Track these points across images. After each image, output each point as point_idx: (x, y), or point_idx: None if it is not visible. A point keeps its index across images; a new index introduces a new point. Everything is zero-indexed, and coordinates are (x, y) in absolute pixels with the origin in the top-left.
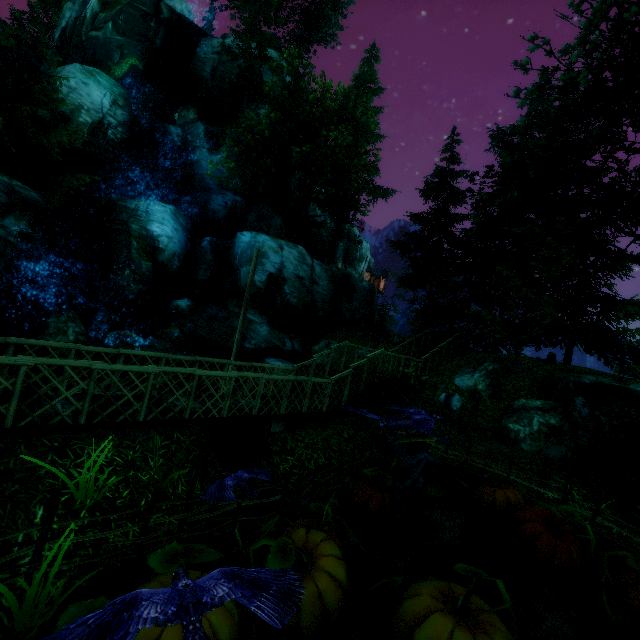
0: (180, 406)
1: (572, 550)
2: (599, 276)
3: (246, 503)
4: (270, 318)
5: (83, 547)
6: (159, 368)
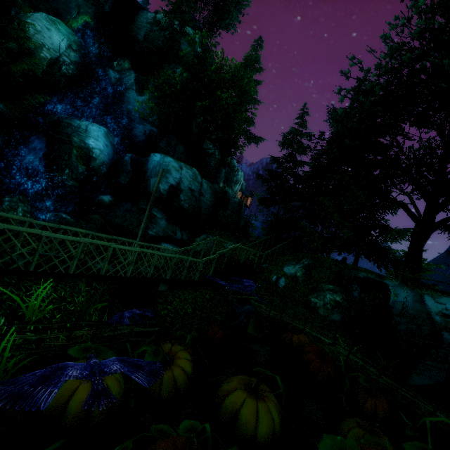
0: (99, 266)
1: (329, 370)
2: (380, 212)
3: (136, 329)
4: (168, 216)
5: (30, 342)
6: (87, 240)
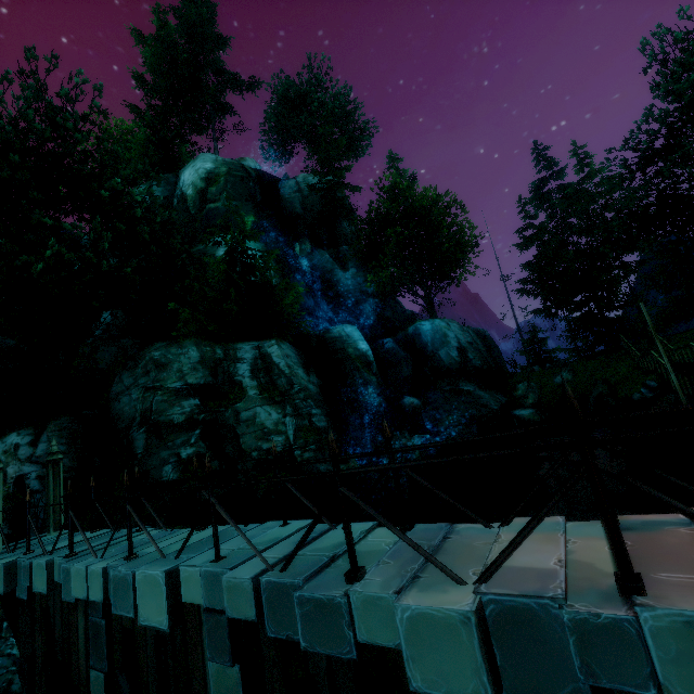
0: None
1: None
2: None
3: None
4: (476, 383)
5: None
6: None
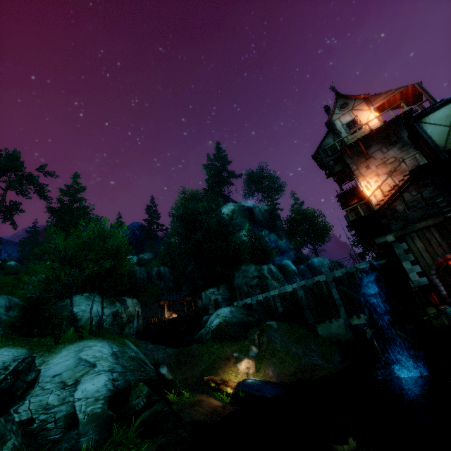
0: None
1: None
2: None
3: None
4: None
5: None
6: None
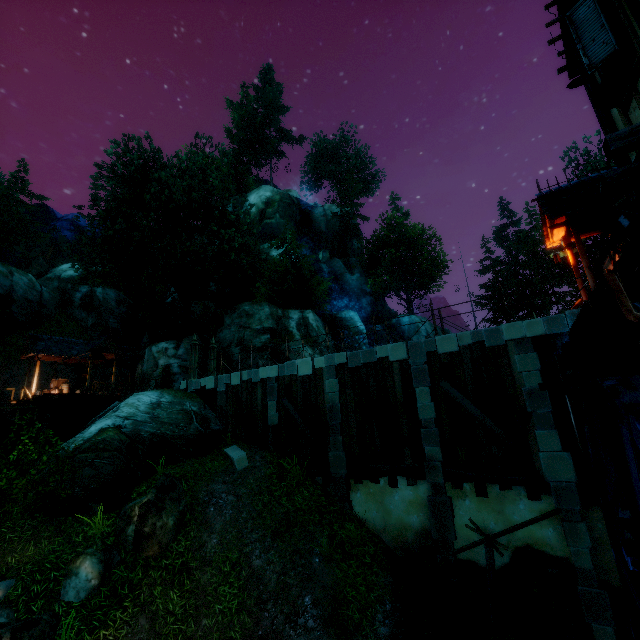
0: None
1: None
2: None
3: None
4: None
5: None
6: None
